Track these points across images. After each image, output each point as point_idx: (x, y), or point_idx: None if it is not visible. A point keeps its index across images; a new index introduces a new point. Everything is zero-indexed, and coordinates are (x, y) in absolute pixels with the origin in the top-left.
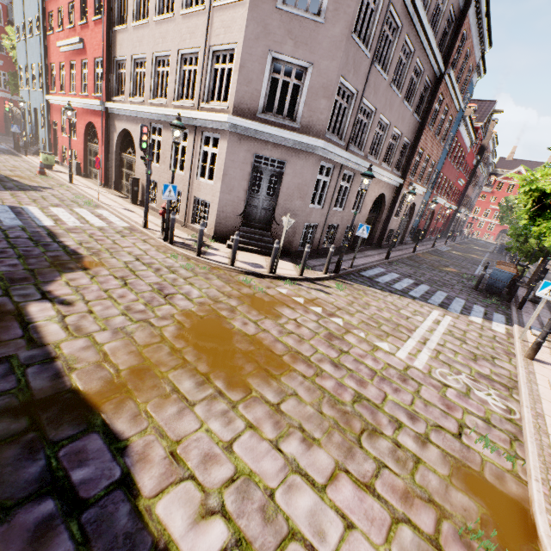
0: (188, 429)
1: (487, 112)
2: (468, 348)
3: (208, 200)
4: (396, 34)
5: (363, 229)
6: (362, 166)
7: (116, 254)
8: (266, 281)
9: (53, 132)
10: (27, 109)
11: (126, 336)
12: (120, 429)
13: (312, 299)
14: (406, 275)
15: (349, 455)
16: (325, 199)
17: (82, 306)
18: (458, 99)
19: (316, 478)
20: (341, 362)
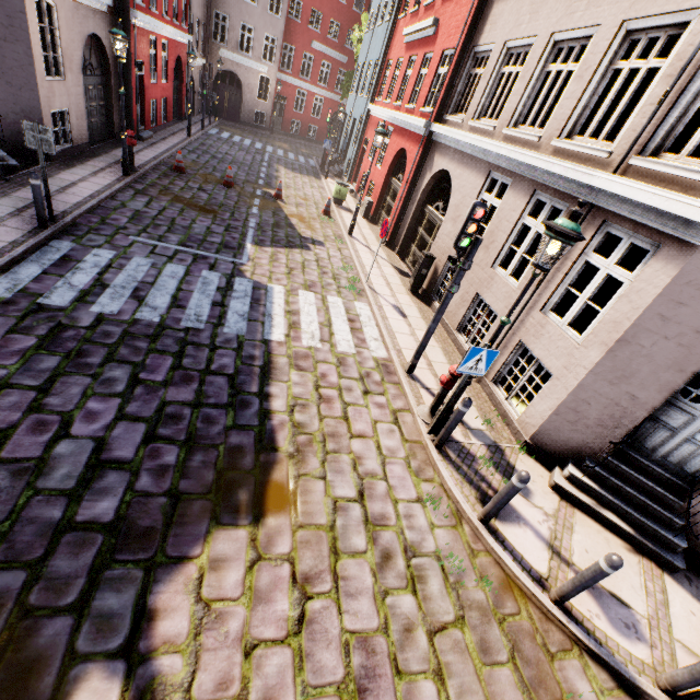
0: None
1: None
2: None
3: (550, 367)
4: None
5: None
6: None
7: (332, 461)
8: None
9: (361, 151)
10: (347, 119)
11: None
12: None
13: None
14: None
15: None
16: None
17: None
18: None
19: None
20: None
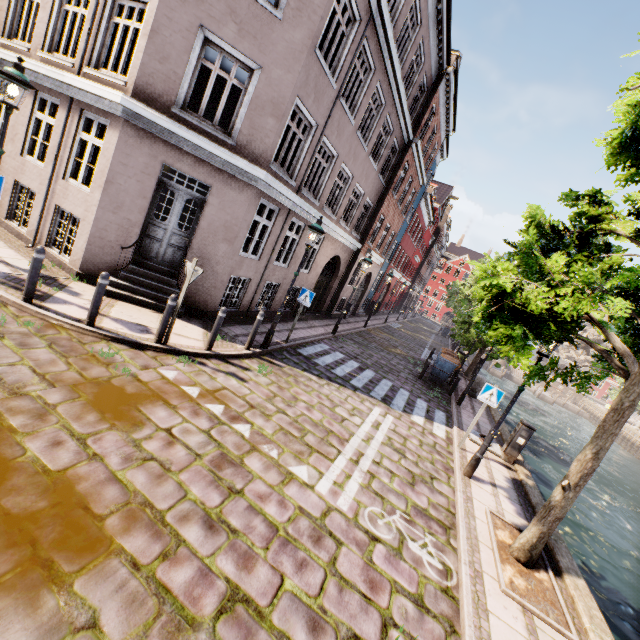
0: None
1: (445, 196)
2: (407, 465)
3: (78, 214)
4: (368, 76)
5: (306, 295)
6: (315, 218)
7: None
8: (146, 355)
9: None
10: None
11: None
12: None
13: (214, 389)
14: (352, 356)
15: None
16: (263, 248)
17: None
18: (422, 173)
19: None
20: (223, 517)
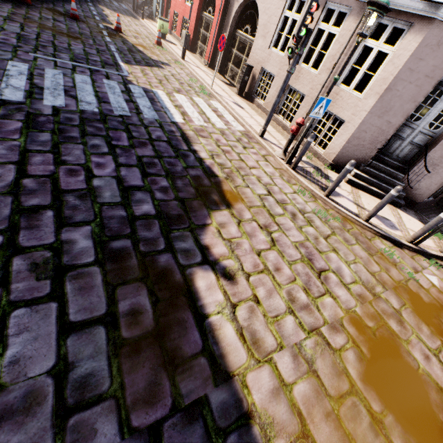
0: None
1: None
2: None
3: (343, 117)
4: None
5: None
6: None
7: (247, 180)
8: (406, 254)
9: None
10: None
11: (308, 367)
12: None
13: None
14: None
15: None
16: None
17: (244, 284)
18: None
19: None
20: None
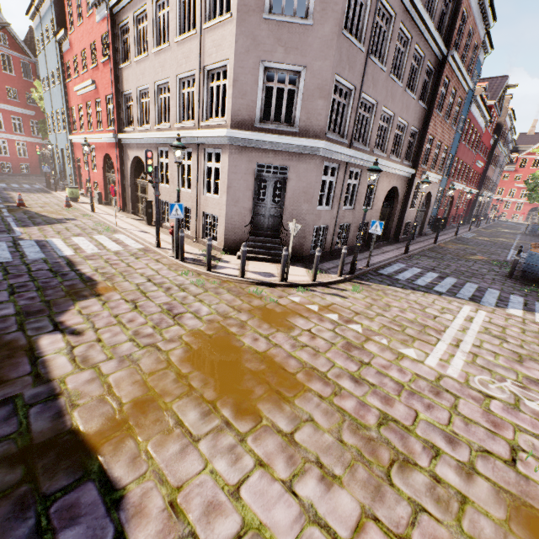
0: (190, 471)
1: (500, 88)
2: (510, 347)
3: (216, 214)
4: (390, 23)
5: (376, 225)
6: (368, 161)
7: (129, 277)
8: (278, 290)
9: (78, 167)
10: (55, 151)
11: (131, 364)
12: (118, 475)
13: (326, 305)
14: (429, 269)
15: (377, 495)
16: (332, 199)
17: (91, 334)
18: (465, 79)
19: (338, 530)
20: (362, 377)
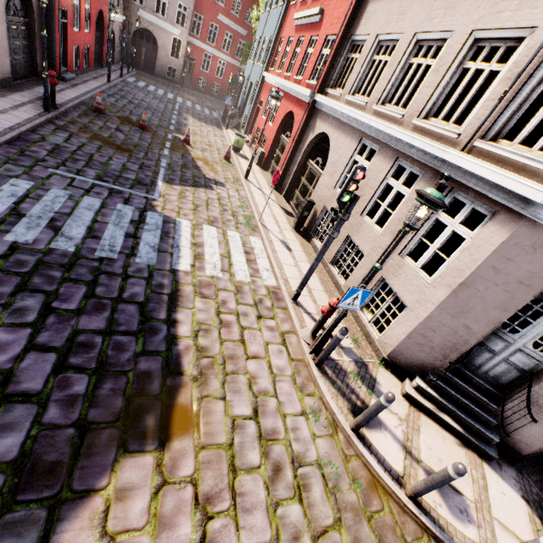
0: None
1: None
2: None
3: (405, 300)
4: None
5: None
6: None
7: (231, 382)
8: None
9: (256, 110)
10: (245, 82)
11: None
12: None
13: None
14: None
15: None
16: None
17: None
18: None
19: None
20: None
